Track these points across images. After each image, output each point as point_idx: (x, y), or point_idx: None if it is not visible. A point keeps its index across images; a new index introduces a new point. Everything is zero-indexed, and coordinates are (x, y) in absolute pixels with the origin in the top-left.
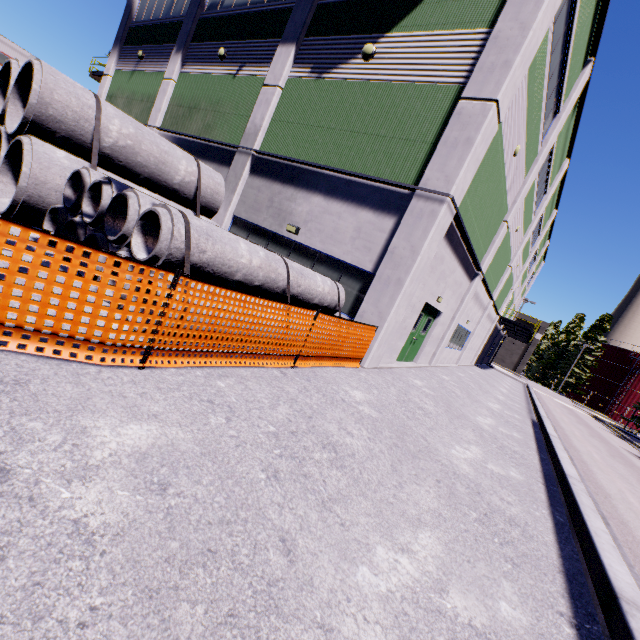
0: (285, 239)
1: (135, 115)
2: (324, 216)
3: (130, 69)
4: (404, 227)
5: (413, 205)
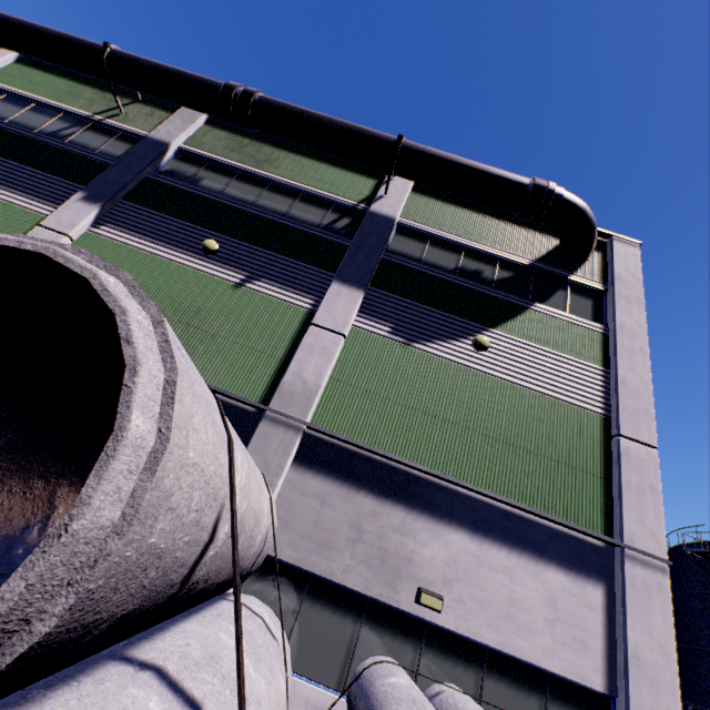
0: (402, 614)
1: None
2: (481, 572)
3: None
4: (634, 609)
5: (630, 572)
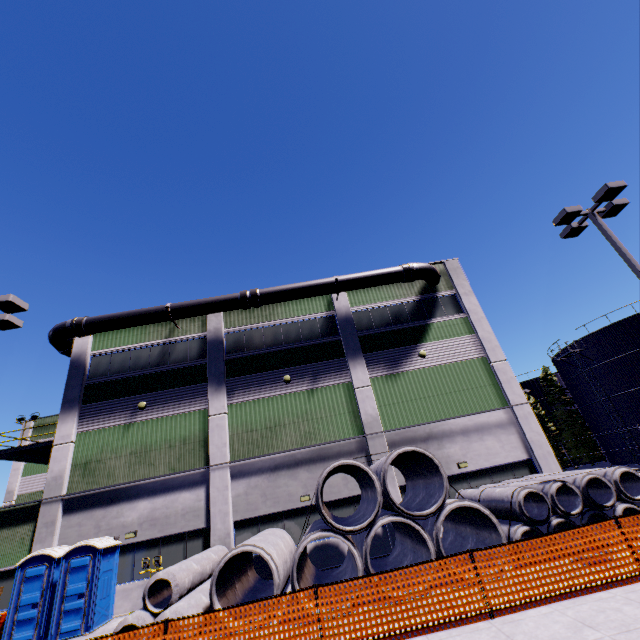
0: (456, 475)
1: (166, 465)
2: (473, 445)
3: (118, 423)
4: (524, 426)
5: (518, 414)
